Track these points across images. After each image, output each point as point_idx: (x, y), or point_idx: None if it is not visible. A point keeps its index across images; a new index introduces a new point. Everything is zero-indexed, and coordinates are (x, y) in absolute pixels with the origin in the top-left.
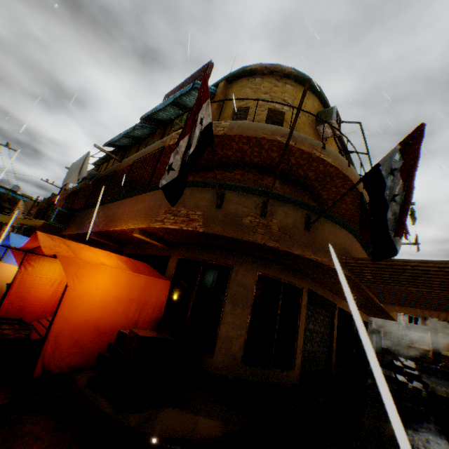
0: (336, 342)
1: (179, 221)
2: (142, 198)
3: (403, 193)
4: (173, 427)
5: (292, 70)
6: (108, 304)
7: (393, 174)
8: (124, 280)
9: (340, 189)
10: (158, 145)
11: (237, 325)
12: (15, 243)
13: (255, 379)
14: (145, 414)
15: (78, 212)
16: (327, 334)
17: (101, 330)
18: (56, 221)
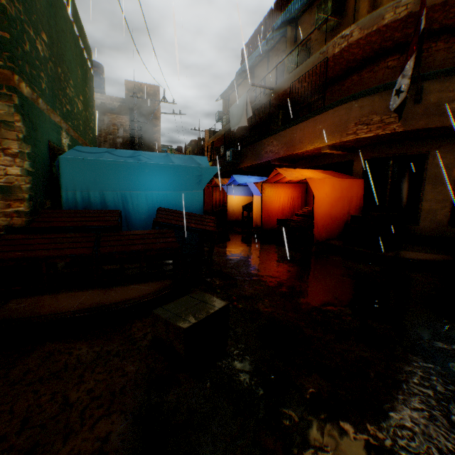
0: None
1: (373, 128)
2: (321, 118)
3: None
4: (416, 257)
5: None
6: (332, 202)
7: None
8: (337, 185)
9: None
10: (317, 59)
11: (438, 200)
12: (239, 181)
13: None
14: (392, 253)
15: (246, 147)
16: None
17: (332, 218)
18: (233, 159)
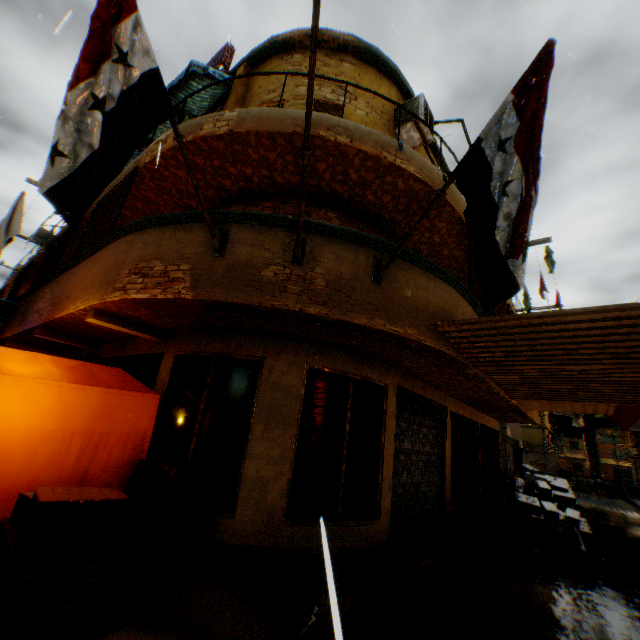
0: (451, 464)
1: (151, 284)
2: (101, 256)
3: (523, 178)
4: None
5: (349, 38)
6: (13, 445)
7: (505, 149)
8: (50, 398)
9: (436, 223)
10: (130, 169)
11: (274, 458)
12: None
13: (309, 546)
14: None
15: (25, 299)
16: (435, 454)
17: (0, 496)
18: None
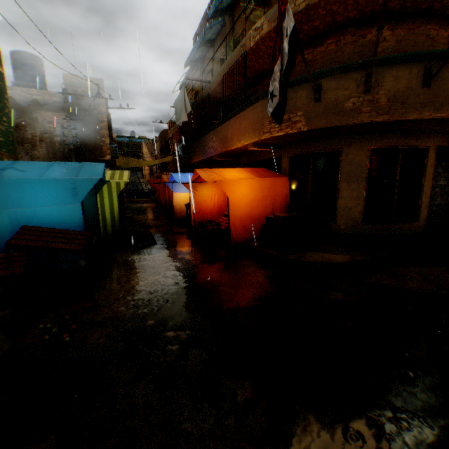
0: None
1: (283, 127)
2: (244, 115)
3: None
4: (317, 259)
5: None
6: (252, 203)
7: None
8: (256, 185)
9: None
10: (239, 52)
11: (353, 197)
12: (177, 180)
13: (375, 233)
14: (298, 255)
15: (195, 142)
16: None
17: (254, 219)
18: (184, 154)
